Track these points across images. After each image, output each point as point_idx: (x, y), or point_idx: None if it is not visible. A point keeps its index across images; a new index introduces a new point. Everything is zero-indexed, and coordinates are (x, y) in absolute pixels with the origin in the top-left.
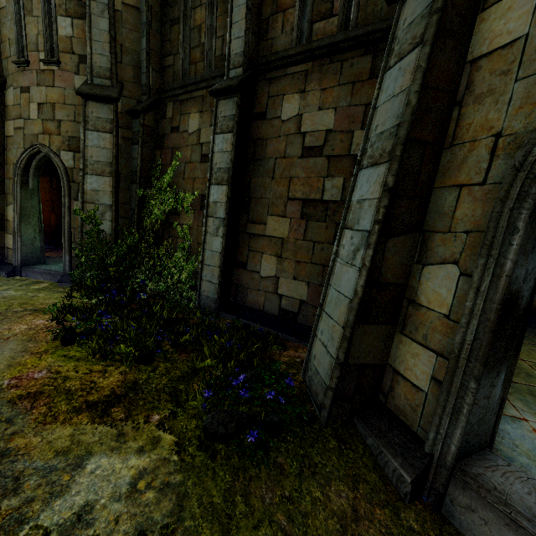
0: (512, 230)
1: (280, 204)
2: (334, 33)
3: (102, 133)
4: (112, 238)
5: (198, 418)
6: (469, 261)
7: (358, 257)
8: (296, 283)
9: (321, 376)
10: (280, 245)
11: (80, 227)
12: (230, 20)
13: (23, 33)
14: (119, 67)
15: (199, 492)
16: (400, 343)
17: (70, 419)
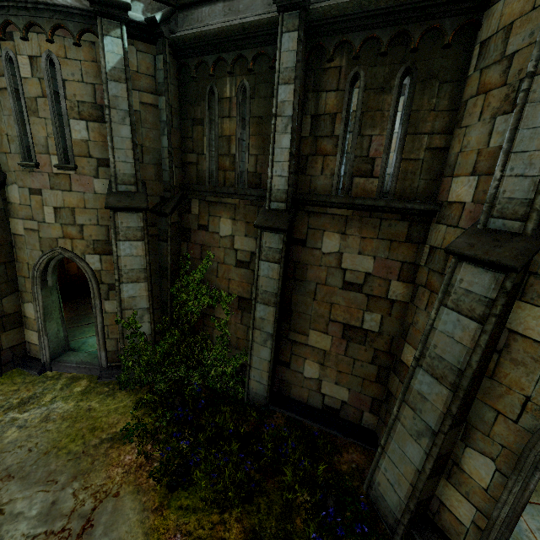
0: (535, 467)
1: (321, 322)
2: (373, 191)
3: (134, 242)
4: (152, 337)
5: None
6: (503, 465)
7: (424, 442)
8: (338, 387)
9: (389, 505)
10: (323, 356)
11: (121, 333)
12: (272, 158)
13: (29, 134)
14: (140, 167)
15: None
16: (446, 486)
17: None
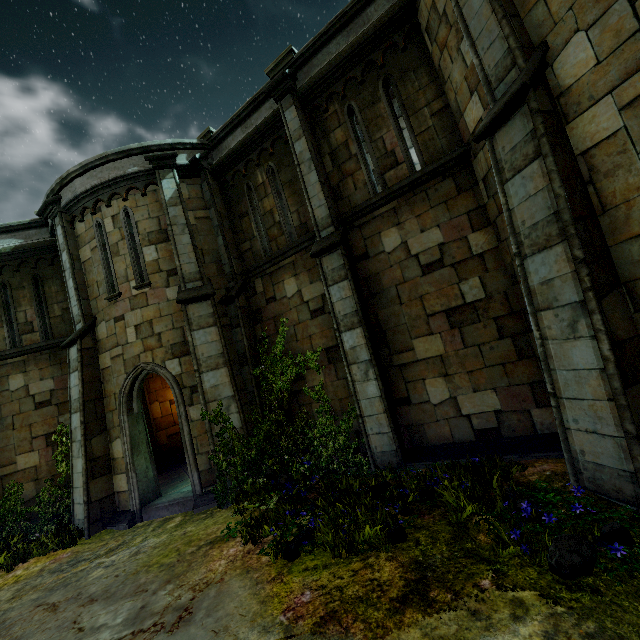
0: None
1: (420, 324)
2: (406, 174)
3: (207, 329)
4: (244, 430)
5: (529, 564)
6: None
7: (582, 327)
8: (479, 395)
9: (611, 467)
10: (441, 363)
11: (209, 431)
12: (307, 197)
13: (113, 272)
14: (203, 267)
15: (629, 628)
16: None
17: (401, 621)
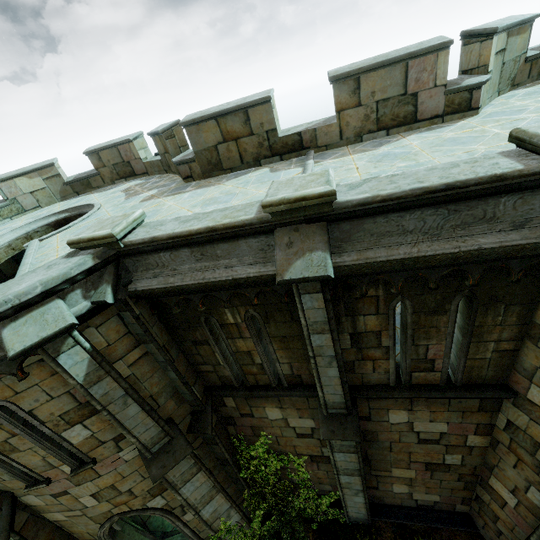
0: None
1: (402, 463)
2: (437, 380)
3: (193, 478)
4: (244, 519)
5: None
6: None
7: None
8: (428, 495)
9: None
10: (409, 481)
11: (218, 539)
12: (320, 385)
13: (19, 468)
14: (159, 411)
15: None
16: None
17: None
